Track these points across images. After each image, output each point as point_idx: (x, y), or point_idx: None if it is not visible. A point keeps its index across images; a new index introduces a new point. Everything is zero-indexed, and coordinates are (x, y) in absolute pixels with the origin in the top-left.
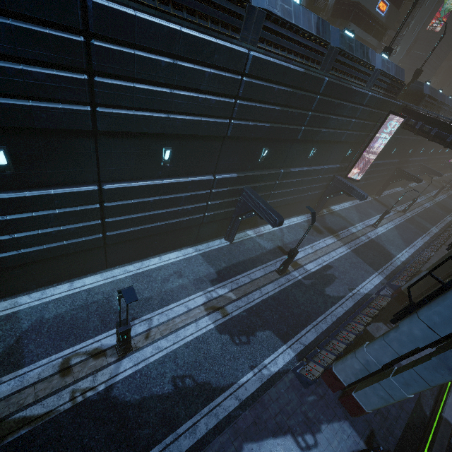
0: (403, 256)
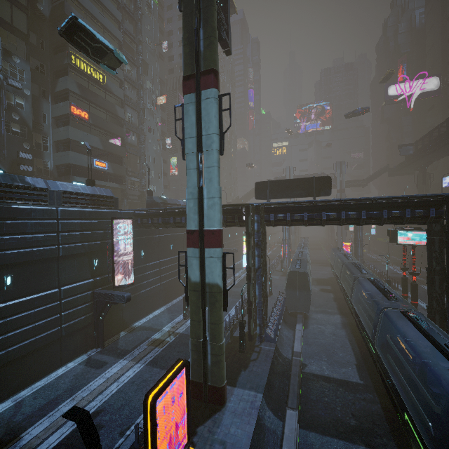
0: None
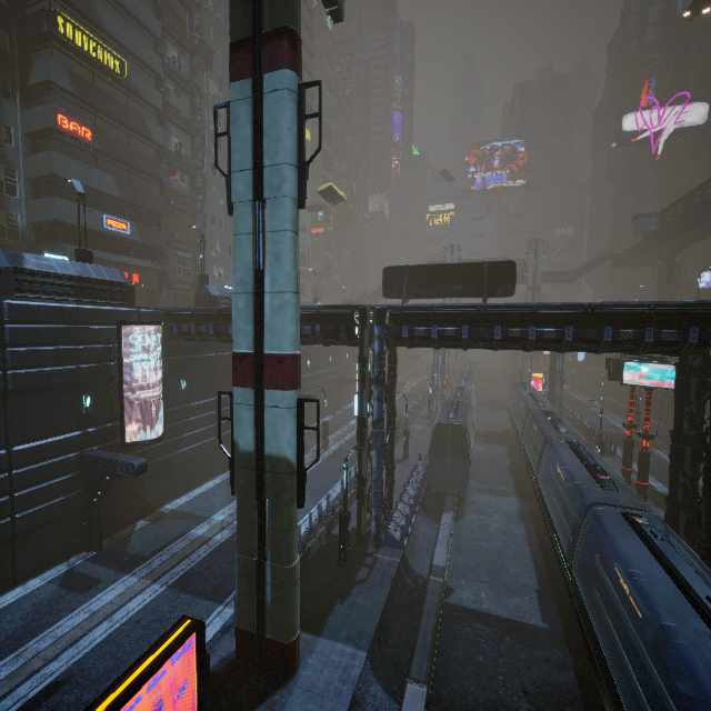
0: (303, 526)
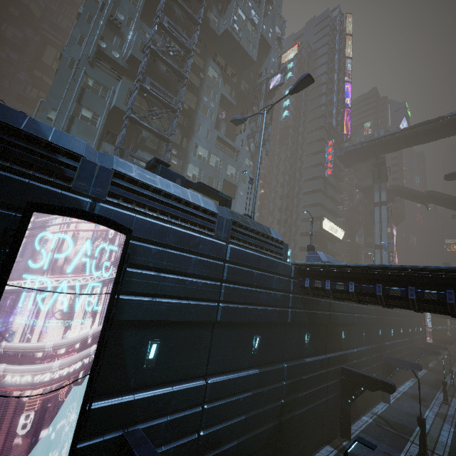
0: None
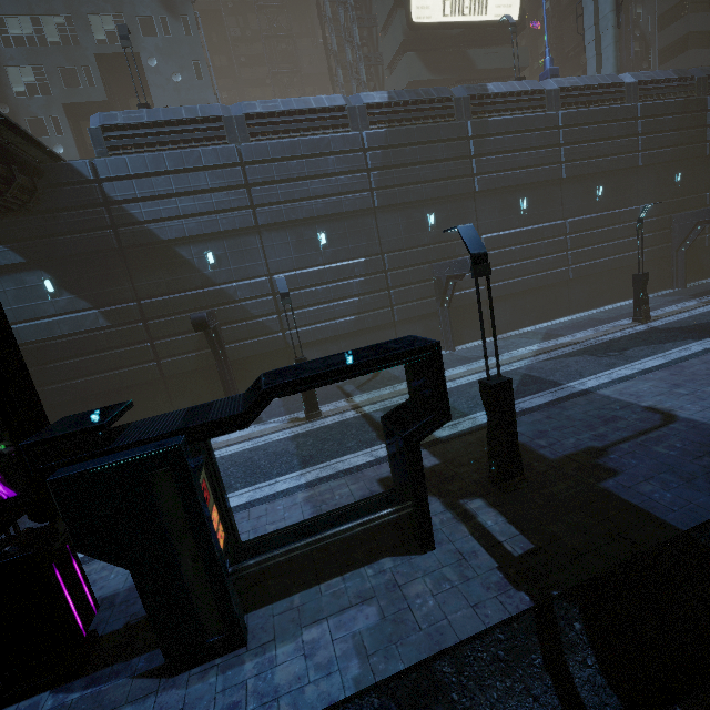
0: None
